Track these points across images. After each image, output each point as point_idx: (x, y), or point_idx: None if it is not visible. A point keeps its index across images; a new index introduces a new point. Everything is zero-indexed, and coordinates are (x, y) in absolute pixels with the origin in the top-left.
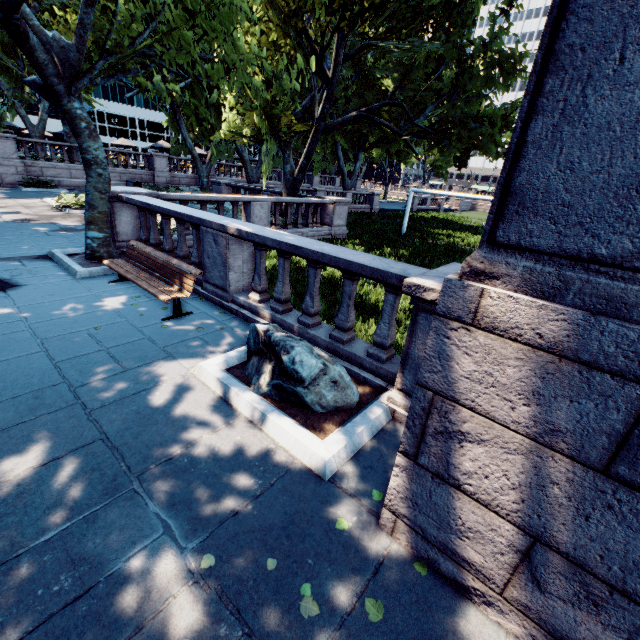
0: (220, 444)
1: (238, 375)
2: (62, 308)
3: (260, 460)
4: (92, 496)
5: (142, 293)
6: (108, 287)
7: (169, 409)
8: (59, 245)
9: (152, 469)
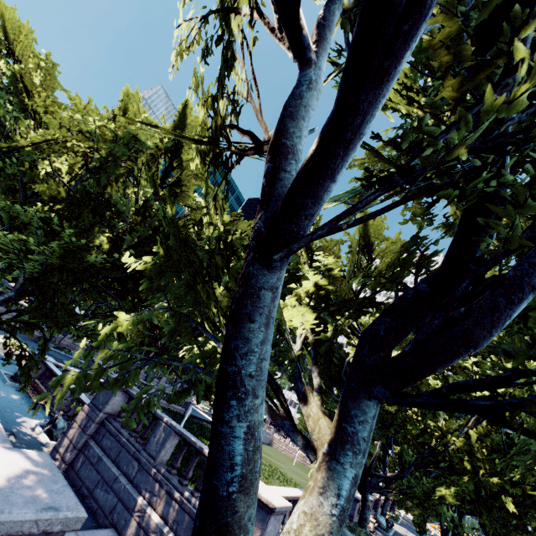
0: (29, 433)
1: (41, 426)
2: (0, 392)
3: (35, 438)
4: (4, 426)
5: (25, 398)
6: (15, 391)
7: (21, 424)
8: (1, 367)
9: (14, 428)
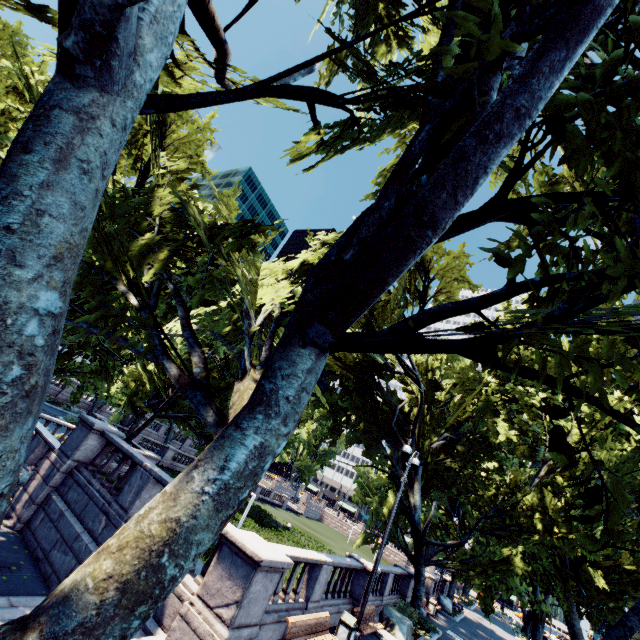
0: None
1: None
2: None
3: None
4: None
5: None
6: None
7: None
8: None
9: None
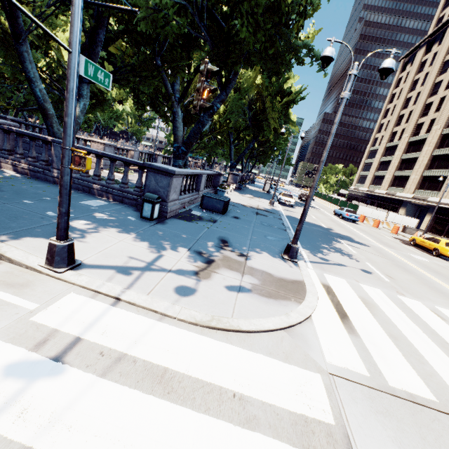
0: None
1: None
2: None
3: None
4: None
5: None
6: None
7: None
8: None
9: None
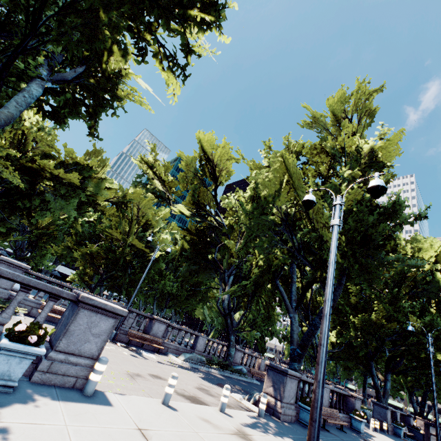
0: None
1: None
2: None
3: None
4: None
5: None
6: None
7: None
8: None
9: None
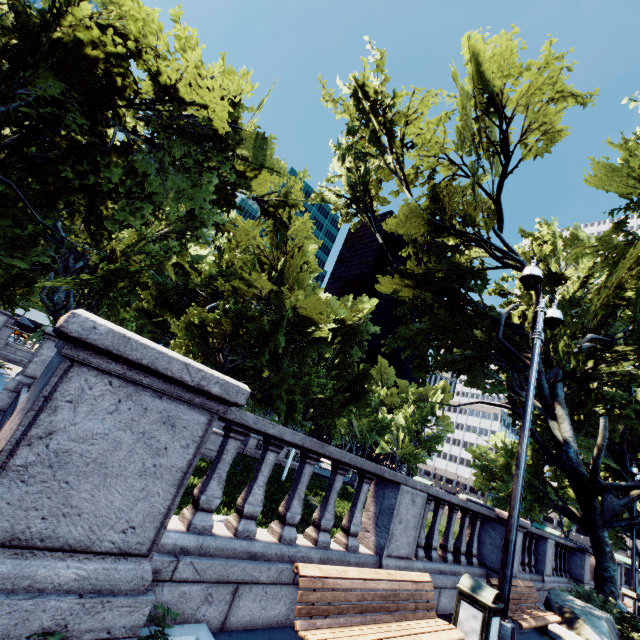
0: None
1: None
2: None
3: None
4: None
5: None
6: None
7: None
8: None
9: None
